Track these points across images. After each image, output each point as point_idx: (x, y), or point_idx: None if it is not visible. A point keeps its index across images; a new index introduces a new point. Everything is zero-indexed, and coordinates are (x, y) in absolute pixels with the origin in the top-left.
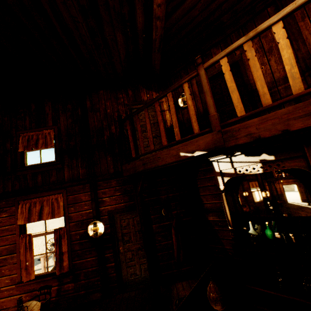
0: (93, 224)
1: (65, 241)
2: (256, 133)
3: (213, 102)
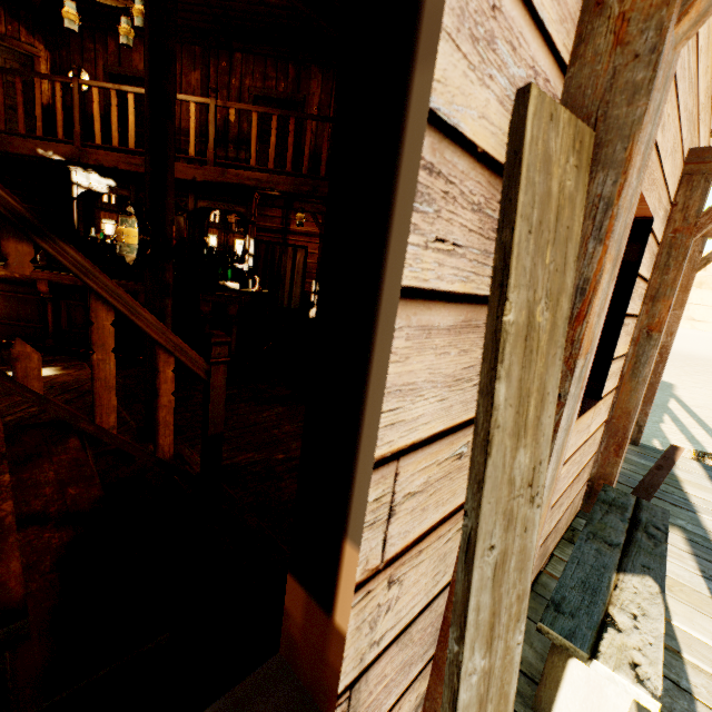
0: None
1: None
2: (102, 162)
3: (80, 120)
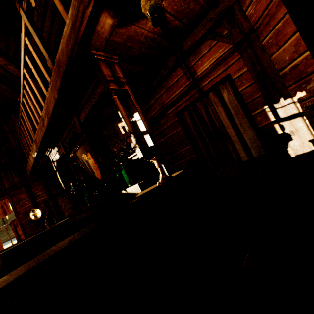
0: (32, 211)
1: (20, 227)
2: (39, 140)
3: (30, 124)
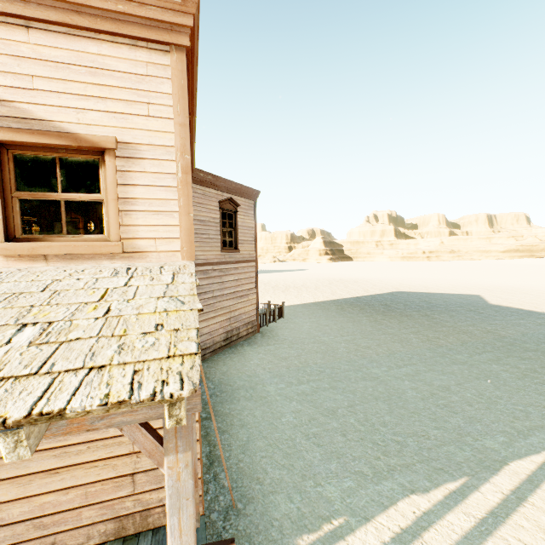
0: None
1: None
2: None
3: None
